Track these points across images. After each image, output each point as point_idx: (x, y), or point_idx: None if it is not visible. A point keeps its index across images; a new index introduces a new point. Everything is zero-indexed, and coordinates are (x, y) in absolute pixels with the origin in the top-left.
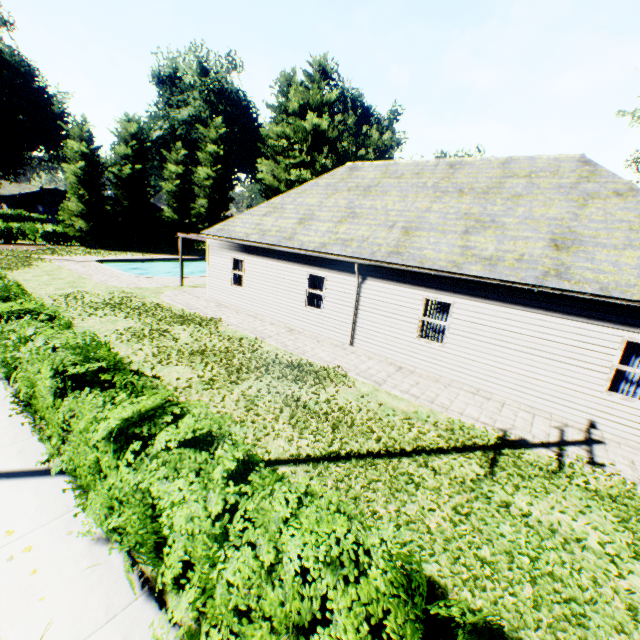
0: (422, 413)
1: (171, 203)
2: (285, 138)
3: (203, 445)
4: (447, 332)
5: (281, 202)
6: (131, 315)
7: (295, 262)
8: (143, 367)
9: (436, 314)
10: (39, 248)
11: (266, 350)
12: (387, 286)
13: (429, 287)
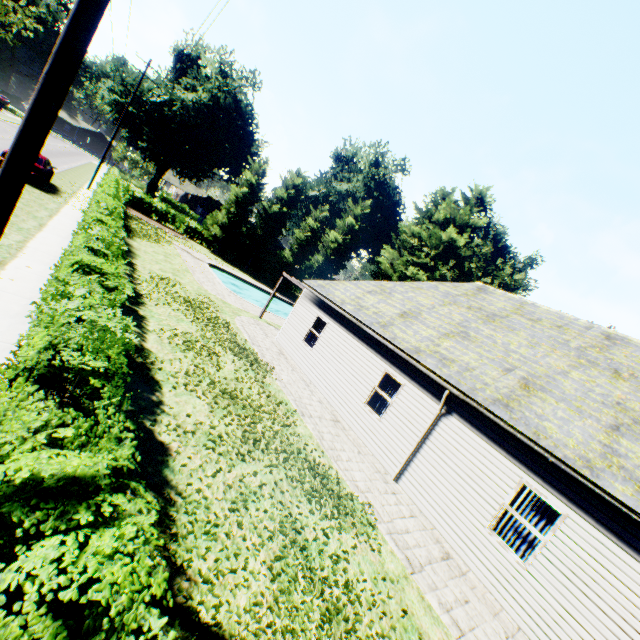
0: None
1: (294, 247)
2: (418, 238)
3: (87, 614)
4: (539, 550)
5: (391, 287)
6: (198, 321)
7: (377, 351)
8: (167, 380)
9: (529, 512)
10: (177, 235)
11: (298, 431)
12: (475, 437)
13: (535, 472)
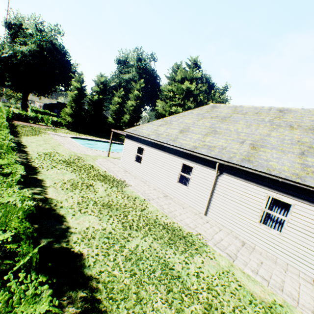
0: (278, 305)
1: (112, 115)
2: (172, 92)
3: None
4: (286, 225)
5: (170, 119)
6: (75, 170)
7: (175, 154)
8: (68, 212)
9: (275, 208)
10: (47, 127)
11: (150, 210)
12: (238, 181)
13: (273, 188)
